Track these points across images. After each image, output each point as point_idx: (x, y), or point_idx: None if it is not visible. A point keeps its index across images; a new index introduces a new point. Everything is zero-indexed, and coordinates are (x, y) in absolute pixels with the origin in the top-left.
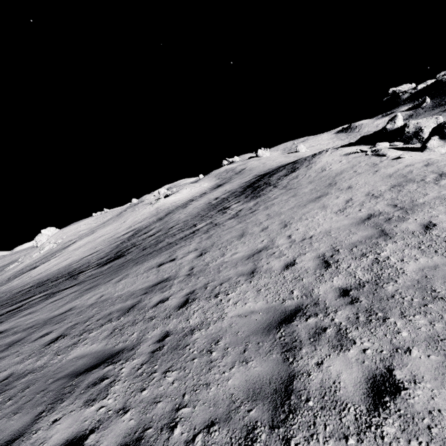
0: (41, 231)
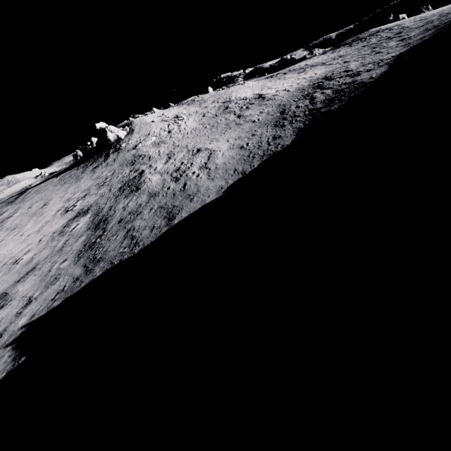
0: (96, 125)
